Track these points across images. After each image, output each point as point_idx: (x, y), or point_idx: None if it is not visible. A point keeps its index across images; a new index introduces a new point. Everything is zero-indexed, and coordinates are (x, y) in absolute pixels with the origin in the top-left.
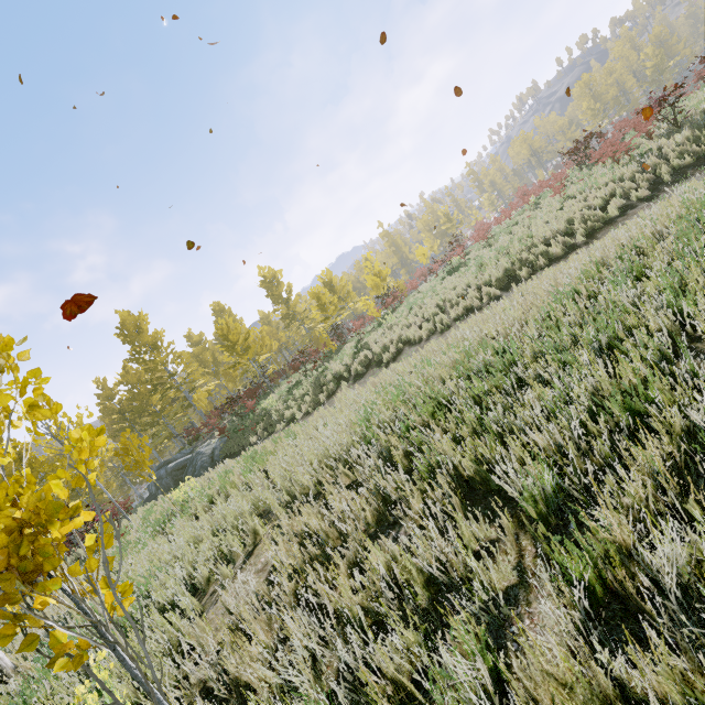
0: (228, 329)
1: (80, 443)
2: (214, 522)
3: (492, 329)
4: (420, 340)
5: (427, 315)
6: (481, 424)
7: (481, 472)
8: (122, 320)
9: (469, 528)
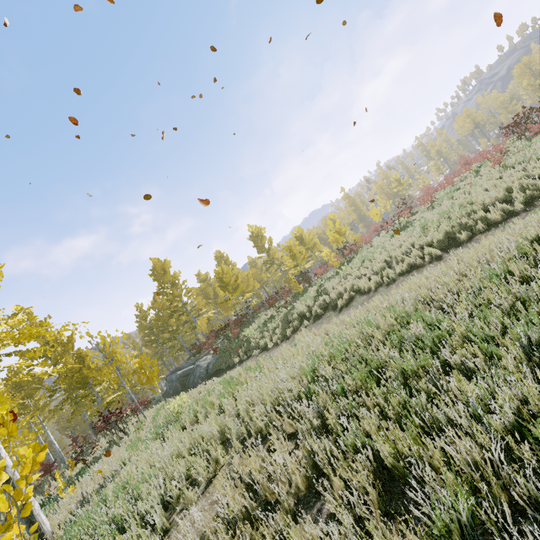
0: (223, 274)
1: (26, 458)
2: (193, 439)
3: (428, 297)
4: (369, 291)
5: (376, 269)
6: (406, 406)
7: (399, 467)
8: (154, 264)
9: (381, 535)
